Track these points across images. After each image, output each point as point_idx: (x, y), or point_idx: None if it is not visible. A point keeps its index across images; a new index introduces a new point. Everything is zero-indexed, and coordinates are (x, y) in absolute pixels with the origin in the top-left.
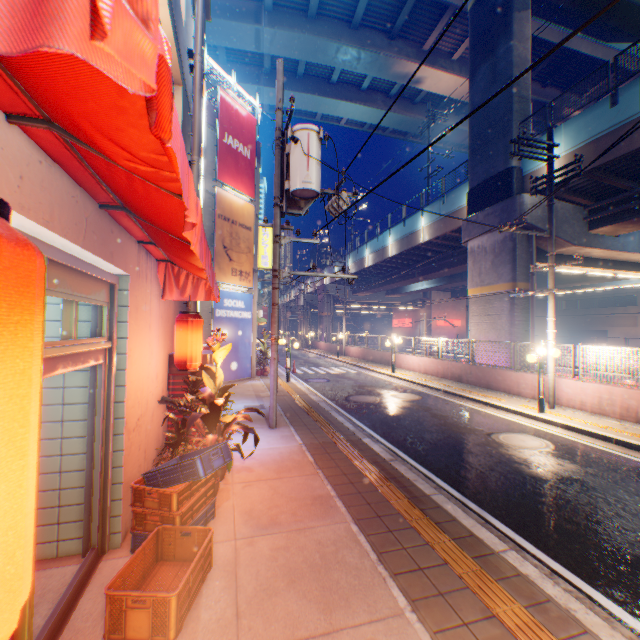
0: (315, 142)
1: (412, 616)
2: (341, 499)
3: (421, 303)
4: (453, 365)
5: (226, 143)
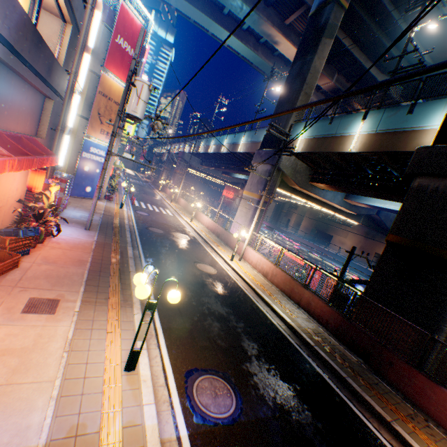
0: (146, 91)
1: (82, 293)
2: (91, 263)
3: (242, 186)
4: (219, 228)
5: (118, 42)
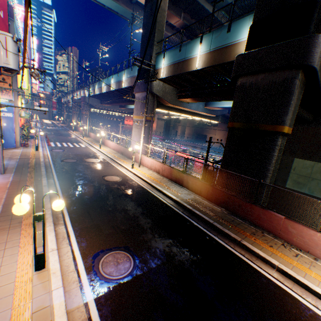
0: (11, 42)
1: None
2: (6, 199)
3: None
4: (122, 148)
5: None
